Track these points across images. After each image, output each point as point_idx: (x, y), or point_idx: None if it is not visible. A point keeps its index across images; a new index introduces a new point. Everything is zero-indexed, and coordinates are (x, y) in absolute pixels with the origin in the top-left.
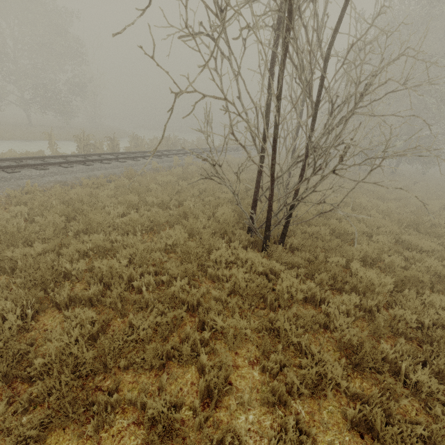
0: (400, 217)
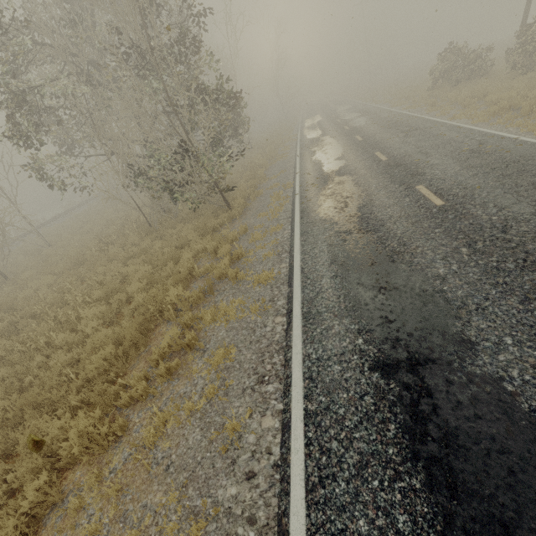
0: (110, 223)
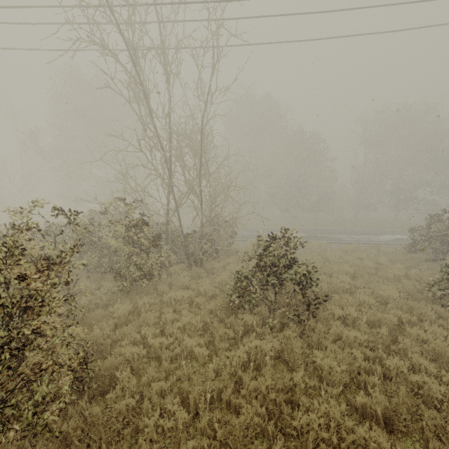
0: None
